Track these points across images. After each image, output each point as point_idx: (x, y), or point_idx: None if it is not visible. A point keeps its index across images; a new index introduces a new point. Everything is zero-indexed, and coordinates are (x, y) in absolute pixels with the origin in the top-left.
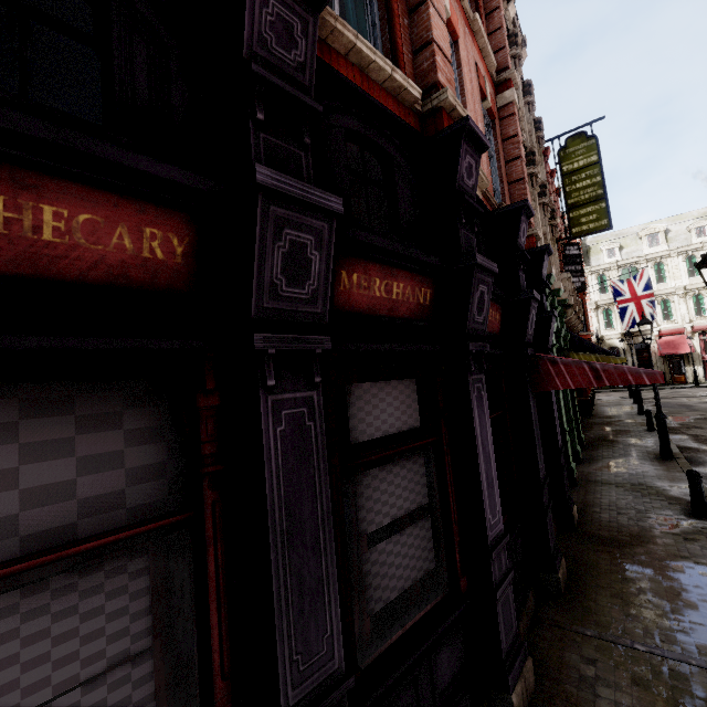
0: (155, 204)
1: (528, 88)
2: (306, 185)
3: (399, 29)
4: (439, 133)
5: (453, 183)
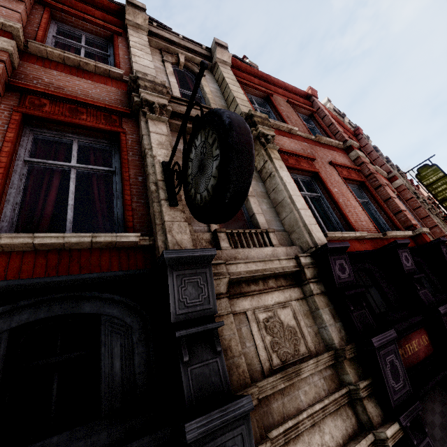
0: (419, 328)
1: (387, 160)
2: (444, 305)
3: (387, 211)
4: (426, 243)
5: (445, 262)
